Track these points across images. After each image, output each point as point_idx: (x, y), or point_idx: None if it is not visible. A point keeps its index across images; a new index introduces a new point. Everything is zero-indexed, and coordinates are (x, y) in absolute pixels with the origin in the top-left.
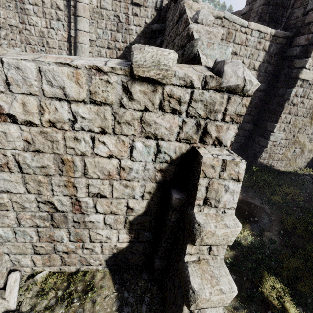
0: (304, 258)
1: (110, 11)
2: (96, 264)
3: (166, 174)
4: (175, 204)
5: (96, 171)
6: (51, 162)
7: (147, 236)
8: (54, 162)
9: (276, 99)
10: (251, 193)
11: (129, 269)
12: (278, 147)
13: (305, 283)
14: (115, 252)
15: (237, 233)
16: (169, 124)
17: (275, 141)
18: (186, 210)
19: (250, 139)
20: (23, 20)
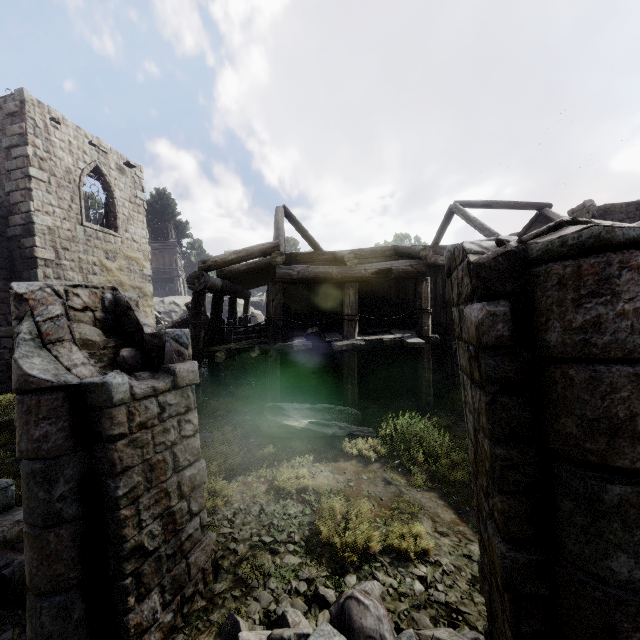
0: None
1: None
2: None
3: None
4: None
5: None
6: None
7: None
8: None
9: None
10: None
11: None
12: None
13: None
14: None
15: None
16: None
17: None
18: None
19: None
20: None
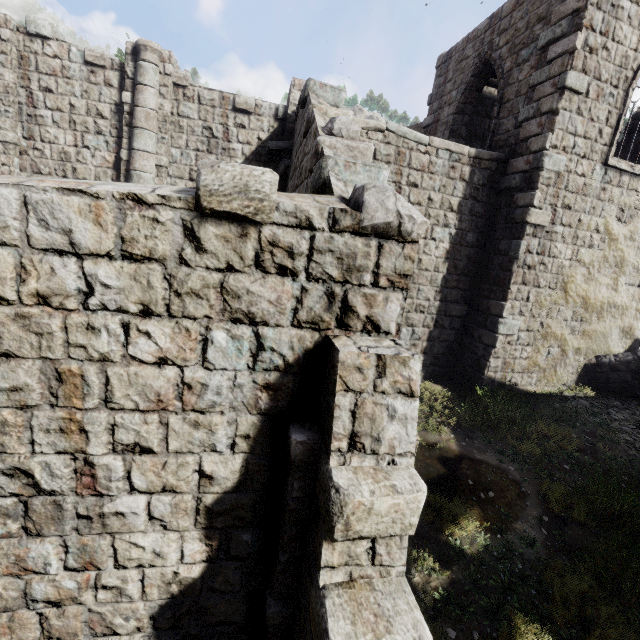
0: (597, 573)
1: (196, 121)
2: (129, 629)
3: (278, 395)
4: (298, 456)
5: (131, 395)
6: (33, 377)
7: (248, 544)
8: (40, 377)
9: (498, 259)
10: (477, 441)
11: (210, 638)
12: (516, 346)
13: (604, 633)
14: (174, 592)
15: (420, 505)
16: (276, 294)
17: (509, 335)
18: (319, 465)
19: (464, 333)
20: (30, 134)
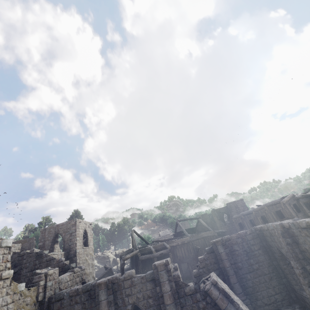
0: None
1: None
2: None
3: None
4: None
5: None
6: None
7: None
8: None
9: None
10: None
11: None
12: None
13: None
14: None
15: None
16: (78, 279)
17: None
18: None
19: None
20: None
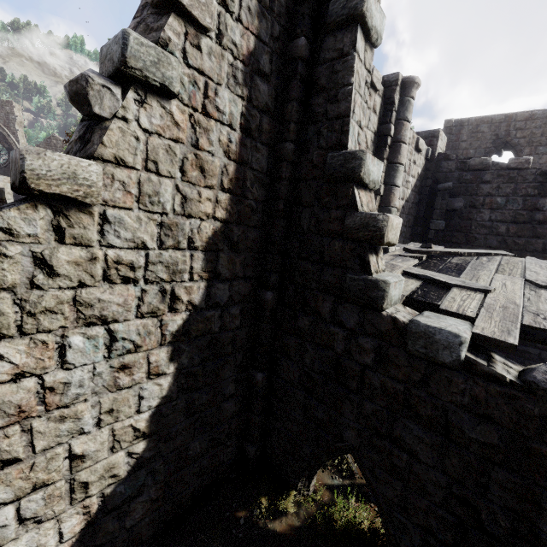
0: None
1: None
2: None
3: None
4: None
5: None
6: None
7: None
8: None
9: None
10: None
11: None
12: None
13: None
14: None
15: None
16: None
17: None
18: None
19: None
20: None
